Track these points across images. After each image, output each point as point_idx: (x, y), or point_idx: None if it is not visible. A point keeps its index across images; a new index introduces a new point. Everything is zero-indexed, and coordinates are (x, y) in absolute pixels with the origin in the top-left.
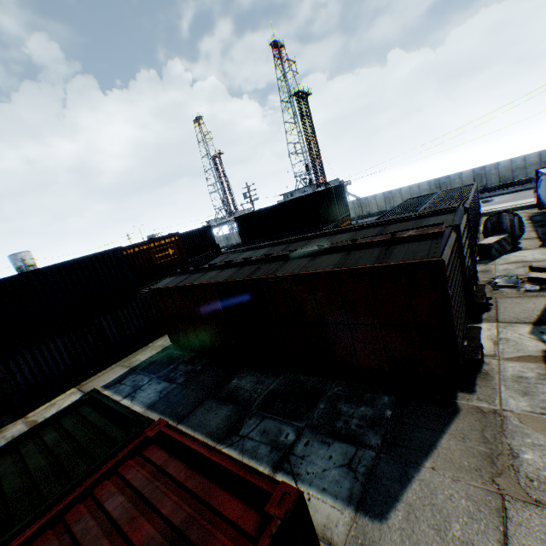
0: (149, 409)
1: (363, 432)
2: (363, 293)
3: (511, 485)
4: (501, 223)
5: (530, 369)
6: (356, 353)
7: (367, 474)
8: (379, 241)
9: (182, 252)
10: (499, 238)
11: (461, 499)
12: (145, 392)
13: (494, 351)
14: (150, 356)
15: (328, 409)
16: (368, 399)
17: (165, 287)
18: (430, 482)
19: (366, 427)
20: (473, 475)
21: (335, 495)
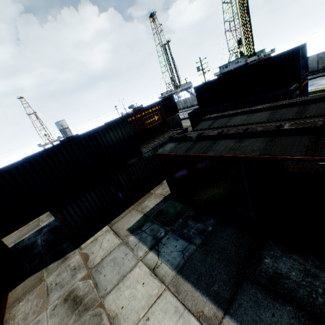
0: (180, 275)
1: None
2: None
3: None
4: None
5: None
6: None
7: None
8: None
9: (163, 117)
10: None
11: None
12: (166, 247)
13: None
14: (156, 204)
15: None
16: None
17: (172, 154)
18: None
19: None
20: None
21: None
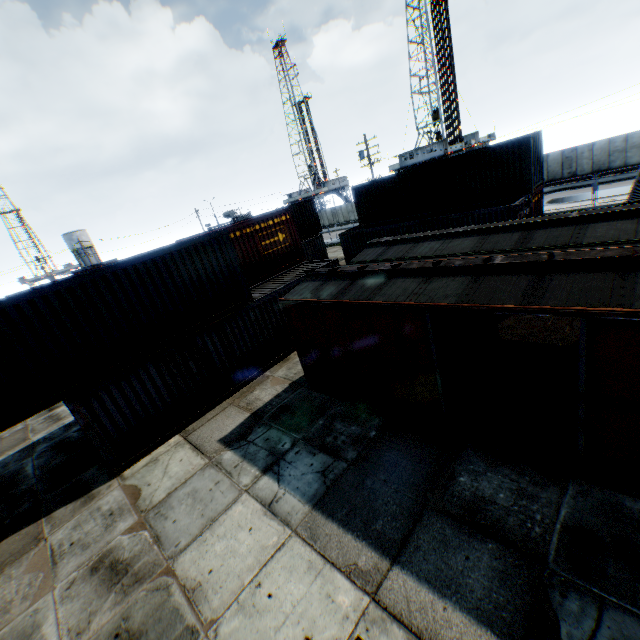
0: (318, 511)
1: None
2: None
3: None
4: None
5: None
6: None
7: None
8: None
9: (294, 237)
10: None
11: None
12: (294, 467)
13: None
14: (275, 394)
15: None
16: None
17: (311, 300)
18: None
19: None
20: None
21: None
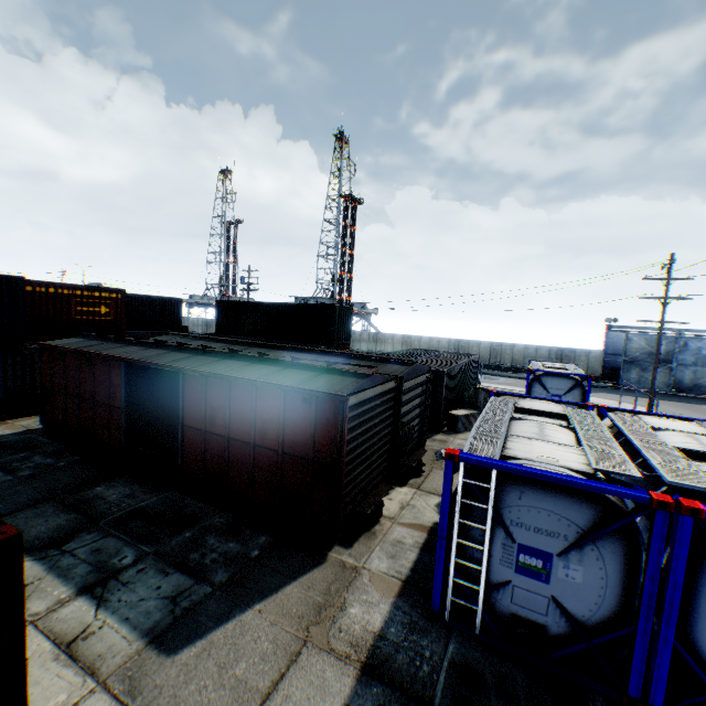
0: None
1: (213, 568)
2: (276, 412)
3: (320, 634)
4: (477, 398)
5: (413, 536)
6: (253, 481)
7: (187, 609)
8: (317, 366)
9: (121, 315)
10: (470, 413)
11: (266, 641)
12: None
13: (396, 515)
14: (0, 435)
15: (193, 538)
16: (244, 536)
17: (62, 346)
18: (247, 623)
19: (221, 563)
20: (293, 621)
21: (136, 625)
